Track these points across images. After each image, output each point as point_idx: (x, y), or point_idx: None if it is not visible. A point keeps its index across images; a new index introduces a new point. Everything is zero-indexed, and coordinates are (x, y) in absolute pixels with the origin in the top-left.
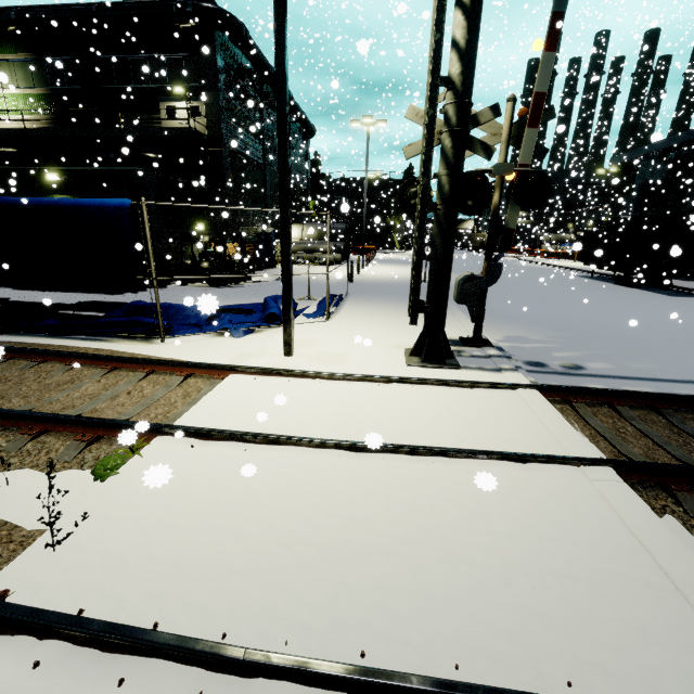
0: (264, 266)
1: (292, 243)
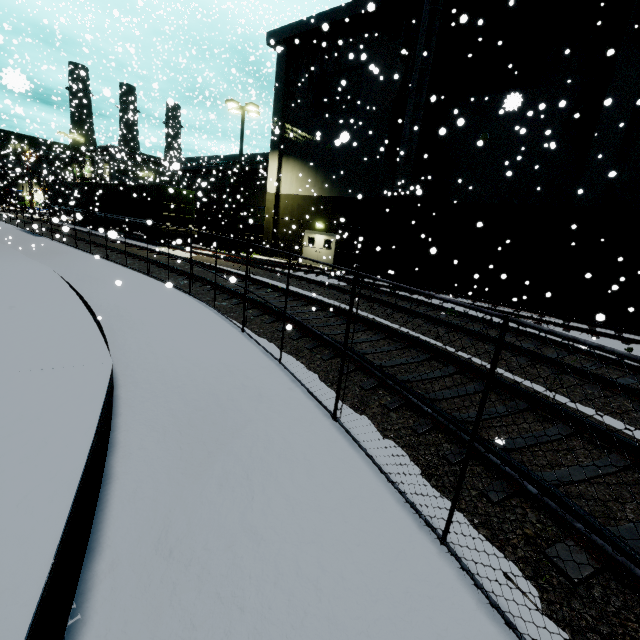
0: None
1: None
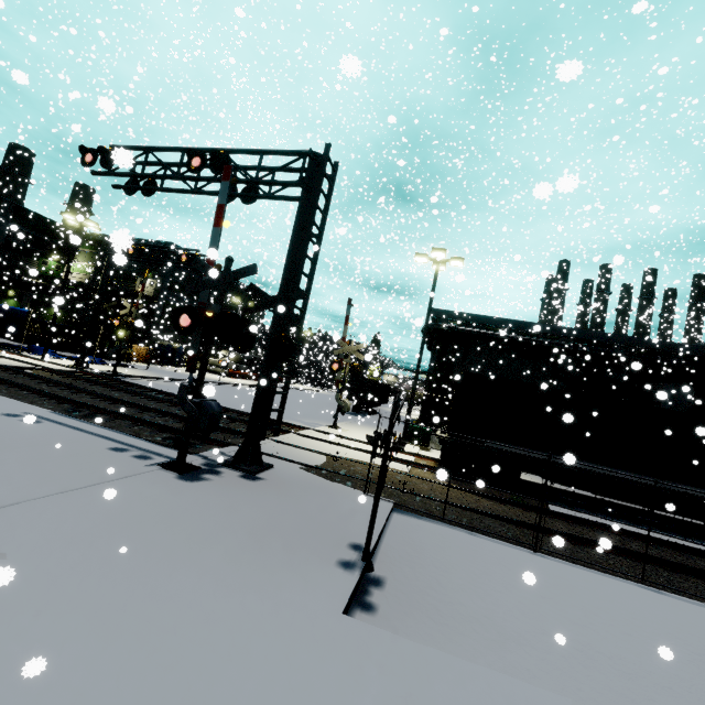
0: (165, 364)
1: (210, 359)
